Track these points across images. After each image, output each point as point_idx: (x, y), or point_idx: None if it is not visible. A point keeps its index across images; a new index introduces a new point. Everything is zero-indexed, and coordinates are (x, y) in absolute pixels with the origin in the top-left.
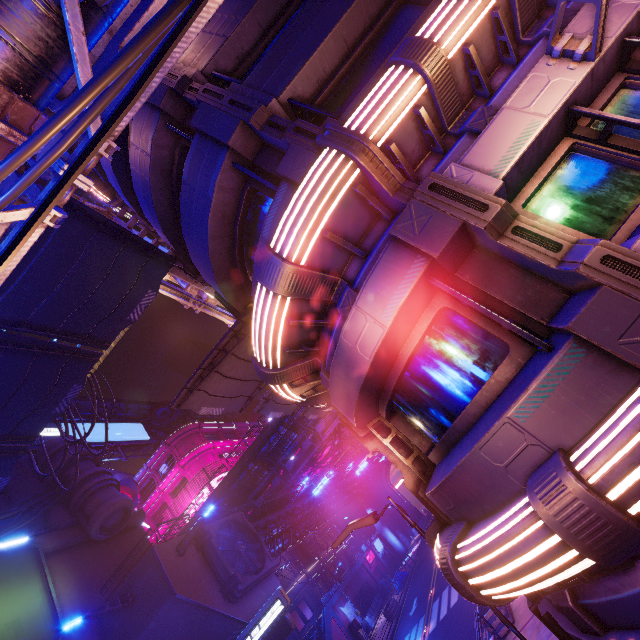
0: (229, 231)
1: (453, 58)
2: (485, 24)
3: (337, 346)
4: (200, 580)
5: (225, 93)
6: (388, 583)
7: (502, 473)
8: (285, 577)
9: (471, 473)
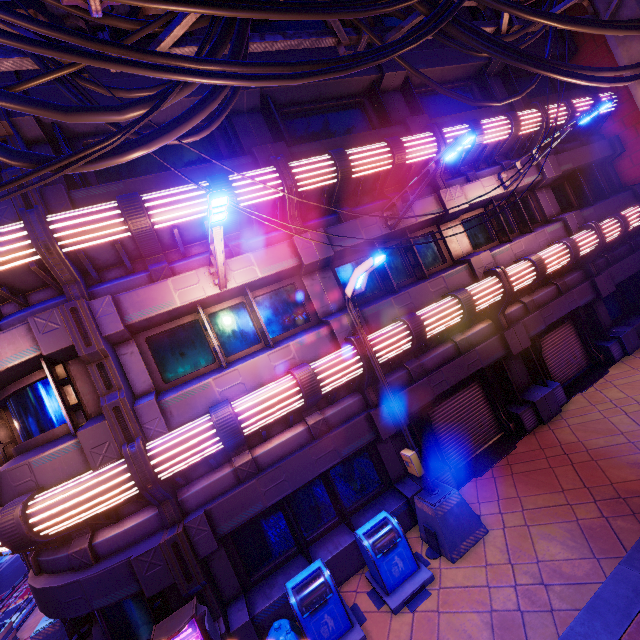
0: None
1: (162, 227)
2: (196, 221)
3: None
4: None
5: None
6: None
7: (13, 489)
8: None
9: None
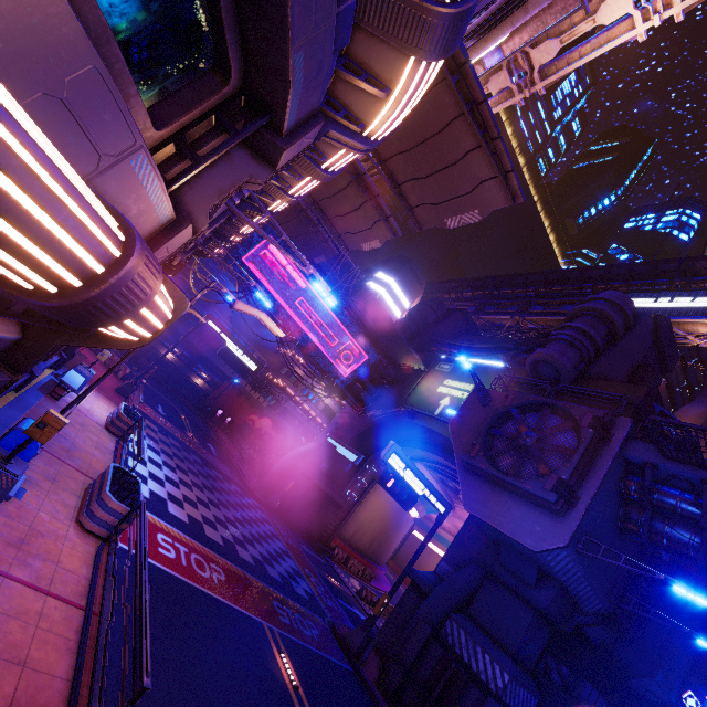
0: None
1: None
2: None
3: None
4: (474, 432)
5: None
6: None
7: None
8: None
9: None
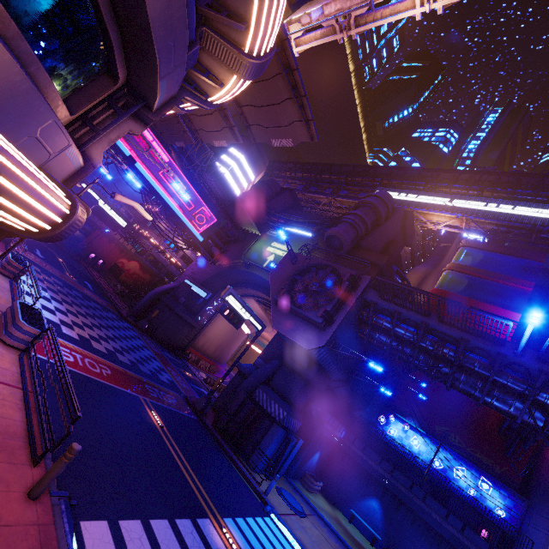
0: None
1: None
2: None
3: None
4: (284, 281)
5: None
6: None
7: None
8: None
9: None
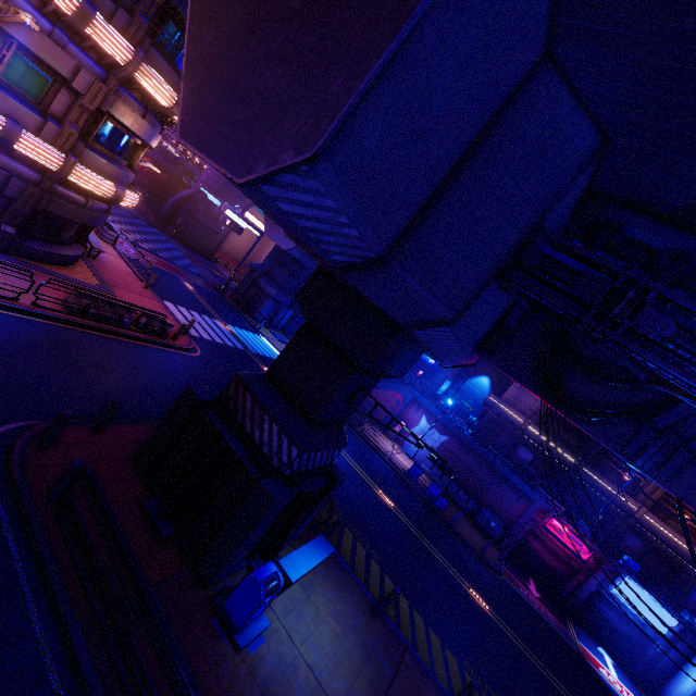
0: None
1: None
2: None
3: None
4: None
5: None
6: (492, 531)
7: None
8: (518, 400)
9: None
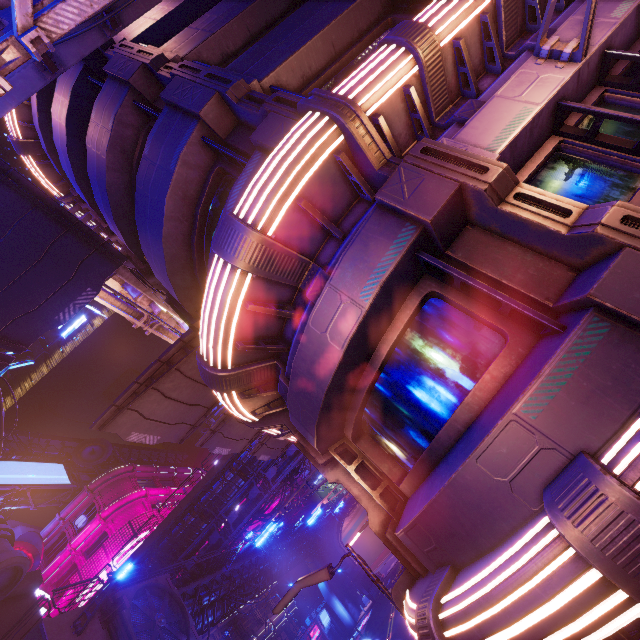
0: (189, 215)
1: (444, 49)
2: (474, 26)
3: (303, 336)
4: None
5: (203, 68)
6: None
7: (505, 491)
8: None
9: (463, 494)
